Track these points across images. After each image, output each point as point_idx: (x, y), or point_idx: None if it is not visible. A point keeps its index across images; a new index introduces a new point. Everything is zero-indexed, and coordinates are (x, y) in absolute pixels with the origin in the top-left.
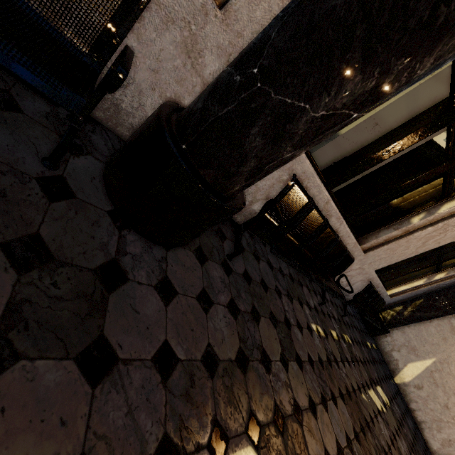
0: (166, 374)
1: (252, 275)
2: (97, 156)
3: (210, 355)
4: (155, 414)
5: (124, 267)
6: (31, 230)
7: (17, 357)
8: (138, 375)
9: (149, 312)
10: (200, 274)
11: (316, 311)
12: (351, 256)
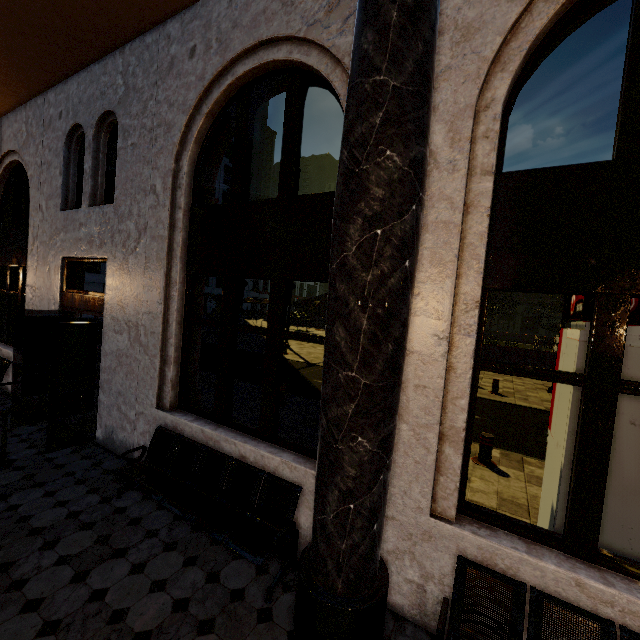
0: None
1: None
2: None
3: None
4: None
5: None
6: (242, 639)
7: None
8: None
9: None
10: None
11: None
12: None
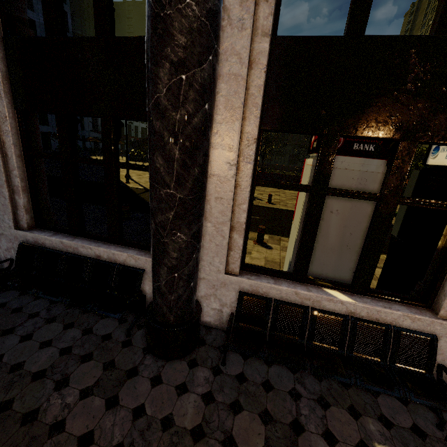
0: (136, 418)
1: (249, 376)
2: None
3: (169, 419)
4: (122, 431)
5: (139, 370)
6: (113, 358)
7: (93, 394)
8: (124, 413)
9: (141, 389)
10: (186, 373)
11: (413, 433)
12: (419, 333)
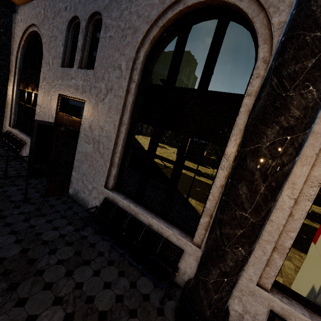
0: None
1: None
2: (176, 300)
3: None
4: None
5: None
6: None
7: None
8: None
9: None
10: None
11: None
12: None
